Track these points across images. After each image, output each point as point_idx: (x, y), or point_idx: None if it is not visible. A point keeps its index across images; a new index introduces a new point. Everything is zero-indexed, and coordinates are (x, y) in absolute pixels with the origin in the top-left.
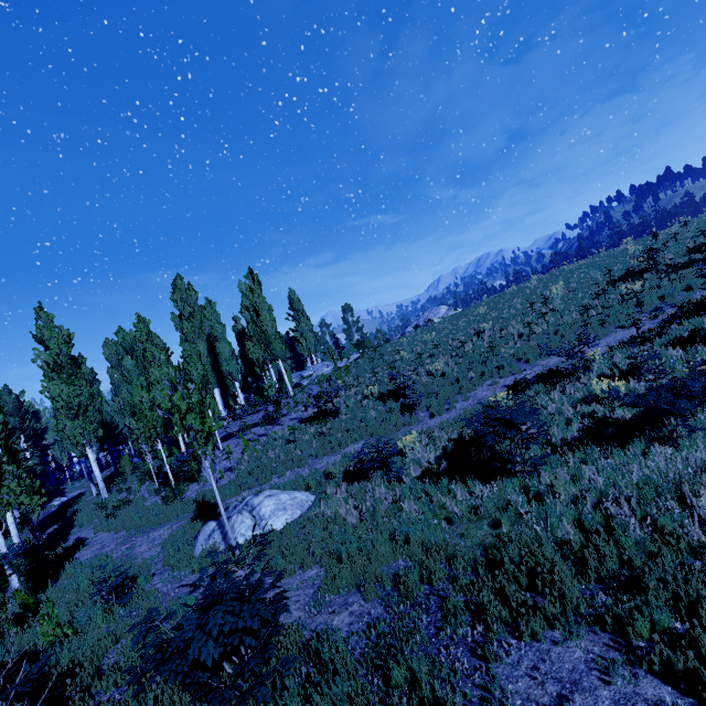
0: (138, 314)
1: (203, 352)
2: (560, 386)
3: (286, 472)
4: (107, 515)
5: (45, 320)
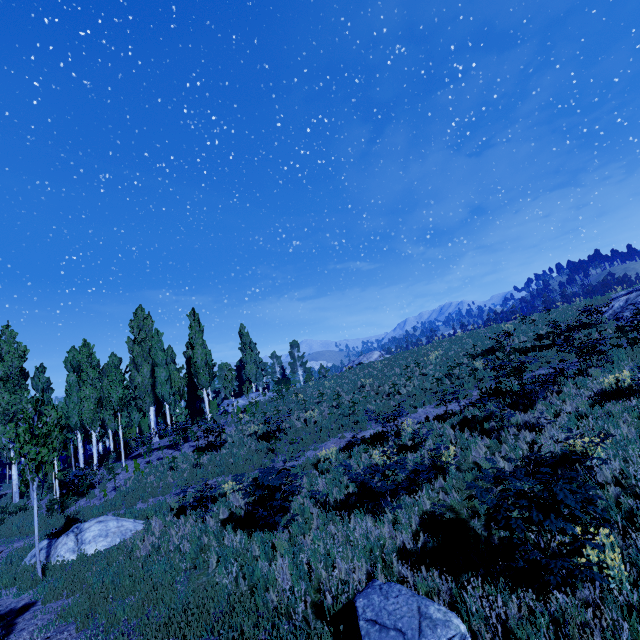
0: (84, 340)
1: (146, 373)
2: (373, 449)
3: (151, 498)
4: None
5: (8, 336)
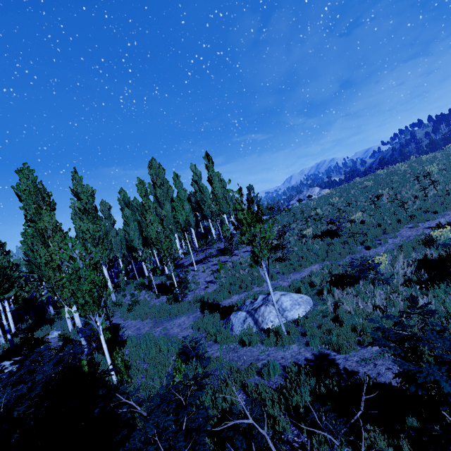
0: (139, 178)
1: (169, 209)
2: None
3: (262, 284)
4: (128, 309)
5: (78, 180)
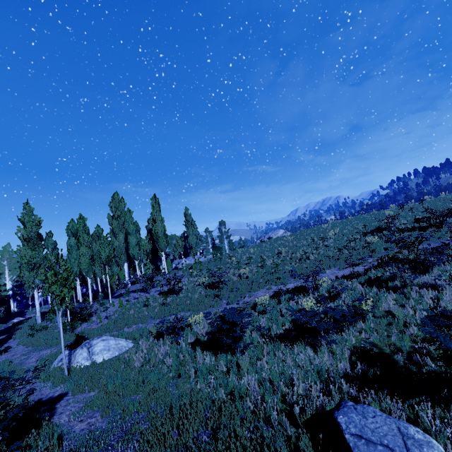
0: (80, 214)
1: (121, 240)
2: (297, 298)
3: (133, 325)
4: (29, 334)
5: (28, 210)
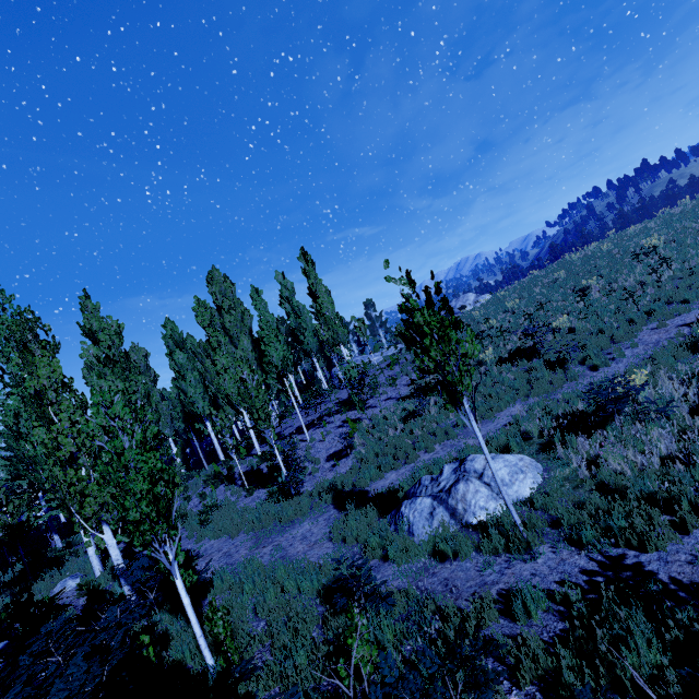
0: (197, 297)
1: (247, 346)
2: None
3: (433, 447)
4: (201, 522)
5: (92, 310)
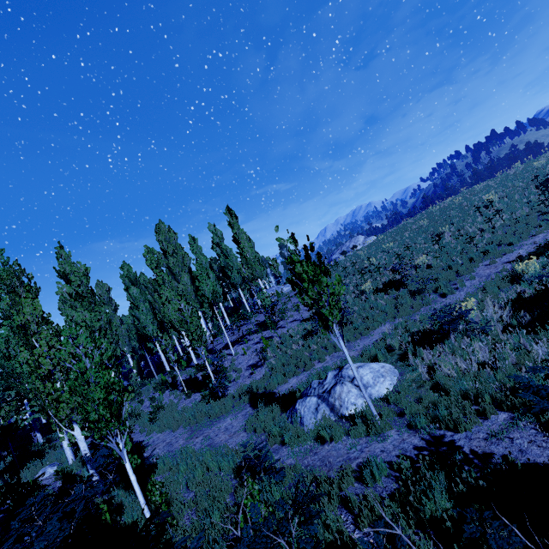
0: (146, 246)
1: (187, 281)
2: None
3: (324, 358)
4: (150, 419)
5: (65, 257)
